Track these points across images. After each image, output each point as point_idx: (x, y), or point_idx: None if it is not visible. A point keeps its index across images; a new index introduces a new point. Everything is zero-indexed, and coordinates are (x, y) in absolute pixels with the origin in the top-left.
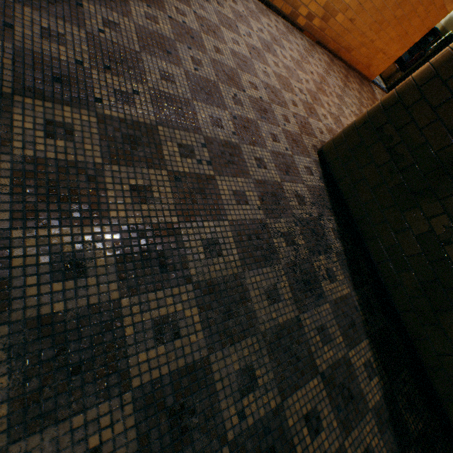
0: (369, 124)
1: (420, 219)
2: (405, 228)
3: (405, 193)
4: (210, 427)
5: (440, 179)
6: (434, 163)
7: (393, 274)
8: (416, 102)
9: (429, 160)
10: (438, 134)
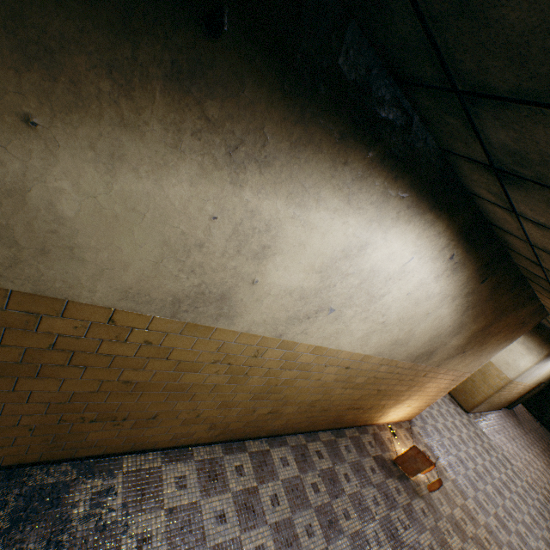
0: (529, 397)
1: (548, 414)
2: (546, 416)
3: (543, 410)
4: (547, 436)
5: (547, 408)
6: (545, 405)
7: (549, 425)
8: (536, 395)
9: (544, 404)
10: (543, 400)
